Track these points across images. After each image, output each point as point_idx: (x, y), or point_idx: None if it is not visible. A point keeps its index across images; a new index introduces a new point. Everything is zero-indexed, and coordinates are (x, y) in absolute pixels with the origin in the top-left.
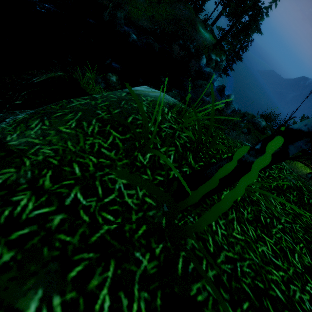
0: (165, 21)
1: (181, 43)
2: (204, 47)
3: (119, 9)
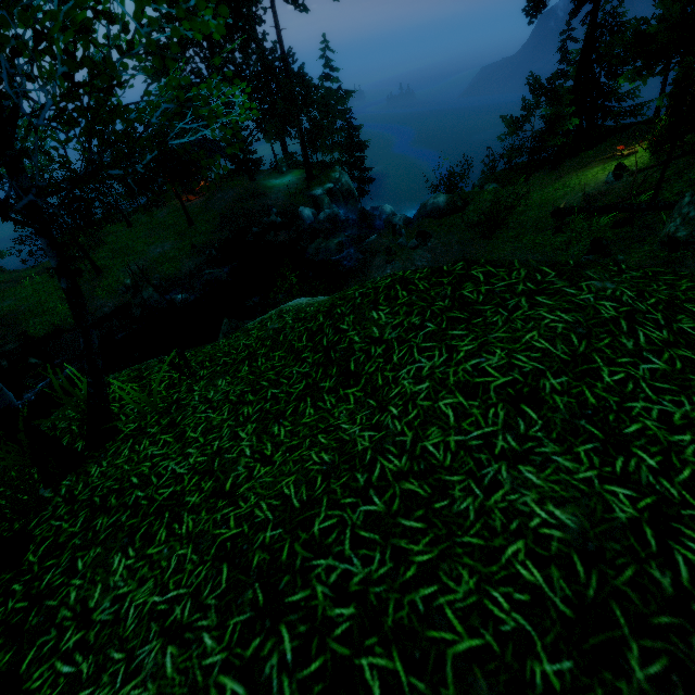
0: (213, 233)
1: (256, 230)
2: (292, 197)
3: (141, 290)
